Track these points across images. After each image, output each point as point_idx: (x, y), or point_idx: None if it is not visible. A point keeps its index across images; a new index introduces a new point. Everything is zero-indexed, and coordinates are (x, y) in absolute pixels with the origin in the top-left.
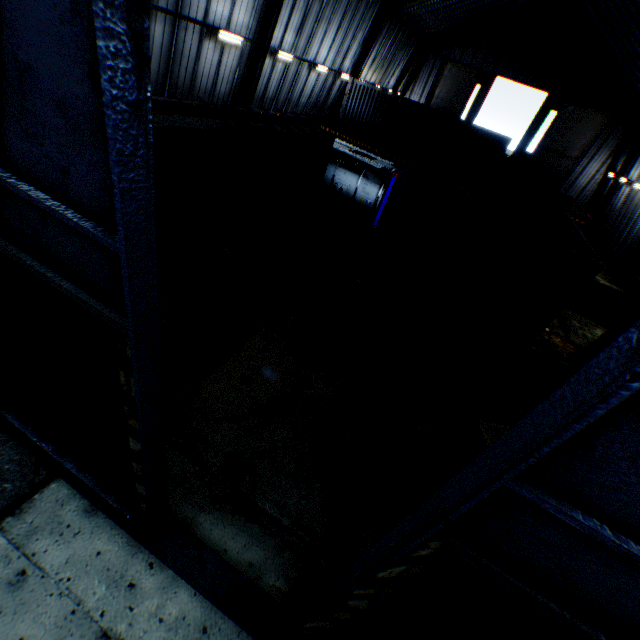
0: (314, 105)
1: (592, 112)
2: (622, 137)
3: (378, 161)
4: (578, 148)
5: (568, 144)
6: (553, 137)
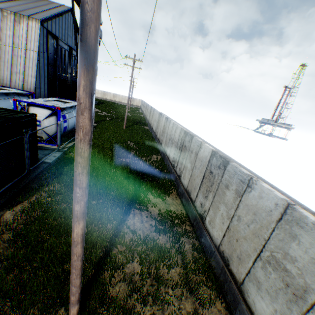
0: None
1: None
2: None
3: None
4: None
5: None
6: None
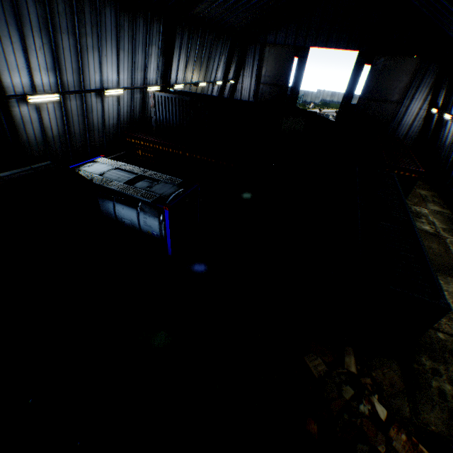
0: (130, 120)
1: (403, 58)
2: (437, 74)
3: (159, 186)
4: (397, 92)
5: (387, 90)
6: (372, 87)
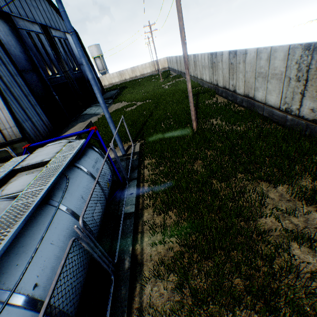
0: None
1: None
2: None
3: None
4: None
5: None
6: None
